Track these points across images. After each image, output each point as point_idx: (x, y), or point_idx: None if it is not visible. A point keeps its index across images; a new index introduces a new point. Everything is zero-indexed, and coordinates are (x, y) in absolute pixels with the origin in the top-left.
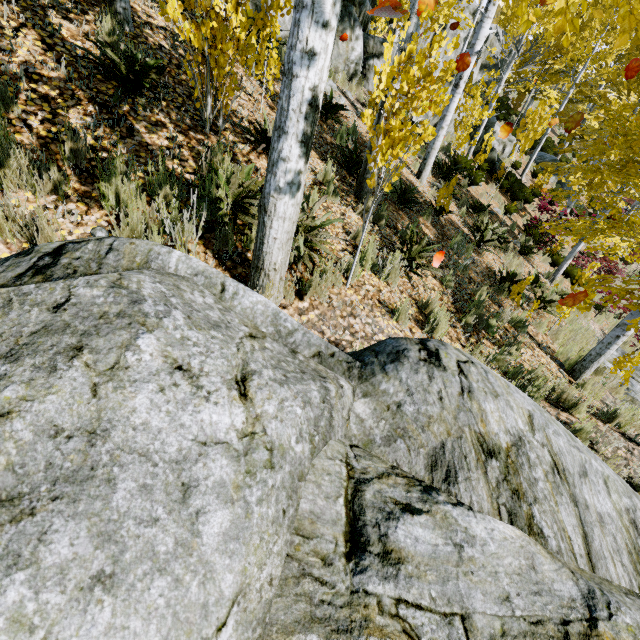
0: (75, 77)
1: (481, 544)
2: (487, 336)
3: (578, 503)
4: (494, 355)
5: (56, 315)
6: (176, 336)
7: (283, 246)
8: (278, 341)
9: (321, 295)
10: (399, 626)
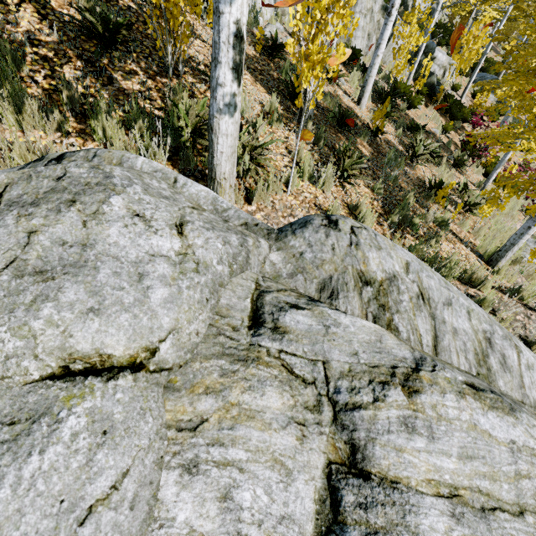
0: (65, 40)
1: (344, 327)
2: (411, 232)
3: (436, 319)
4: (414, 245)
5: (58, 183)
6: (135, 198)
7: (229, 158)
8: (215, 214)
9: (265, 200)
10: (279, 363)
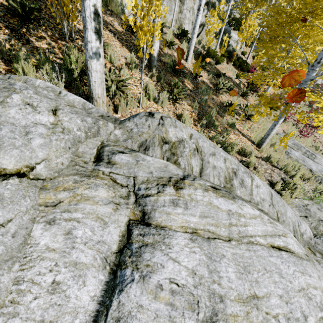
0: None
1: (147, 161)
2: (213, 129)
3: (204, 160)
4: (214, 136)
5: None
6: (28, 96)
7: (100, 85)
8: (83, 110)
9: (126, 111)
10: (109, 177)
